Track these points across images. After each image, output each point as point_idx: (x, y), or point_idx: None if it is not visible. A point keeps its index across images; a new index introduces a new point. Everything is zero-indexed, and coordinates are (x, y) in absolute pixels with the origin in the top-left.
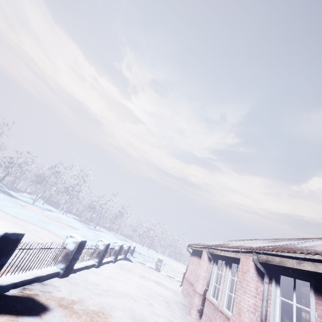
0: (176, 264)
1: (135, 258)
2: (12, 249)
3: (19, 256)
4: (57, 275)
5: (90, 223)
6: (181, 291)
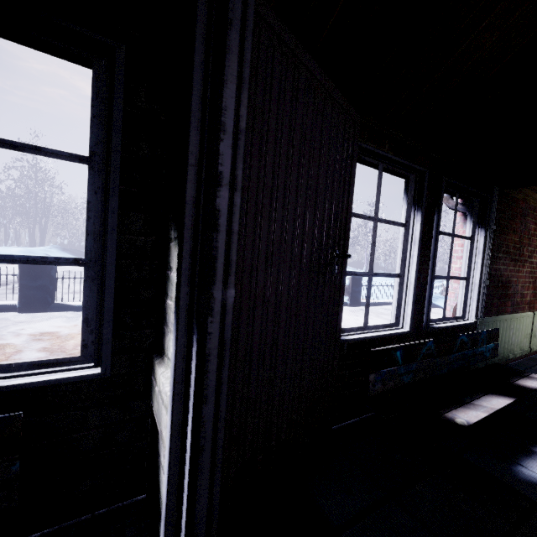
0: None
1: None
2: (44, 274)
3: None
4: None
5: None
6: None
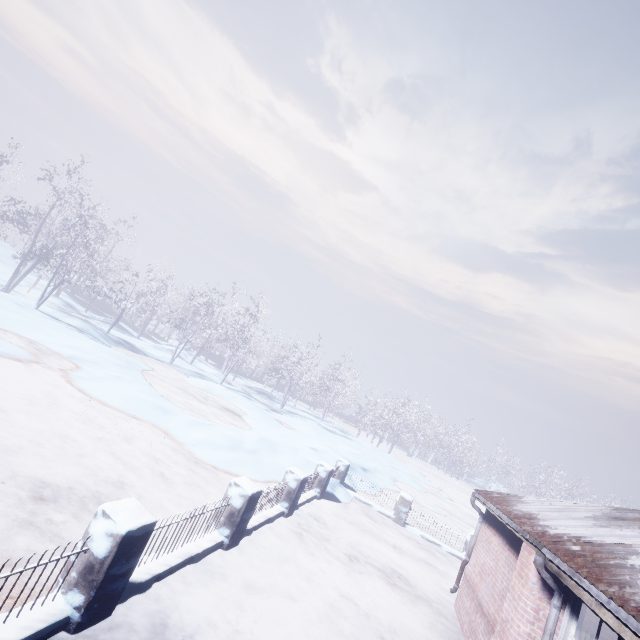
0: (450, 488)
1: (351, 487)
2: None
3: (7, 543)
4: (62, 627)
5: (281, 393)
6: (454, 604)
